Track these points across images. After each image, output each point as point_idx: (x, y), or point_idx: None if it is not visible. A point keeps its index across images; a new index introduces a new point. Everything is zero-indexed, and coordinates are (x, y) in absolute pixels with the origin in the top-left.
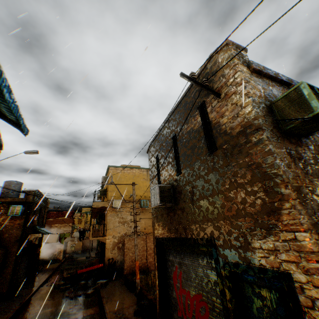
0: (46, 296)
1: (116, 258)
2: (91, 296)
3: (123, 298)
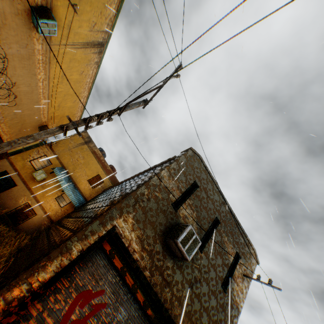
0: None
1: None
2: None
3: None
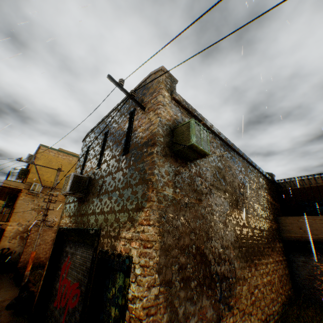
0: None
1: (14, 249)
2: None
3: (3, 292)
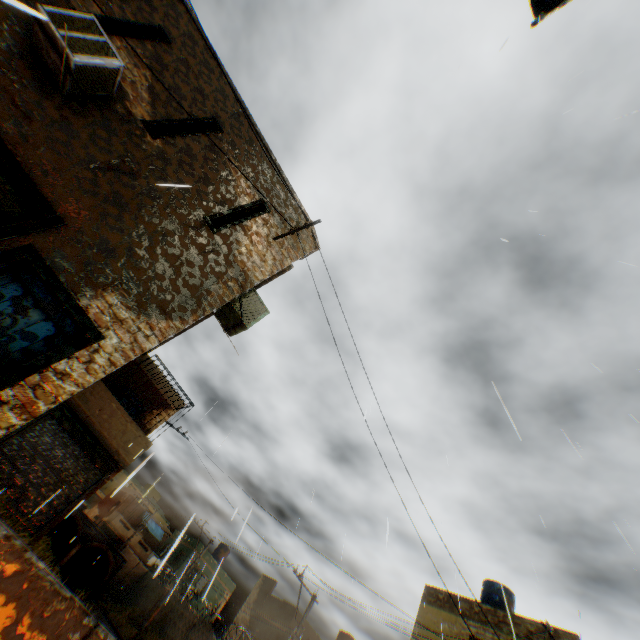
0: None
1: None
2: None
3: None
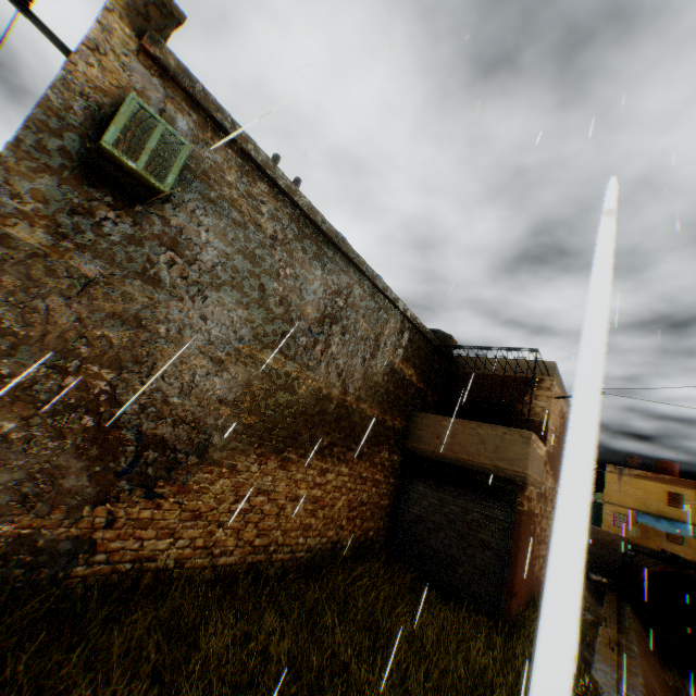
0: None
1: None
2: None
3: None
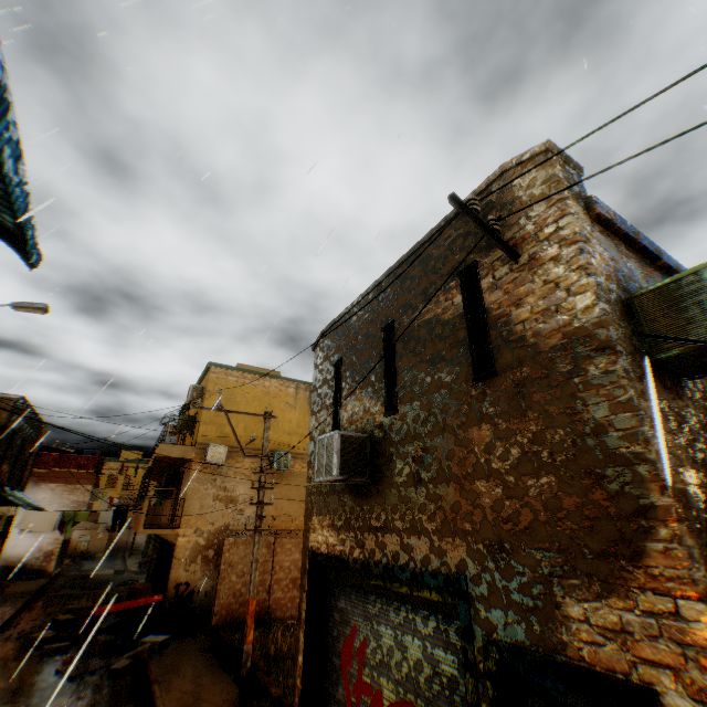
0: (3, 667)
1: (196, 584)
2: (123, 676)
3: (206, 688)
